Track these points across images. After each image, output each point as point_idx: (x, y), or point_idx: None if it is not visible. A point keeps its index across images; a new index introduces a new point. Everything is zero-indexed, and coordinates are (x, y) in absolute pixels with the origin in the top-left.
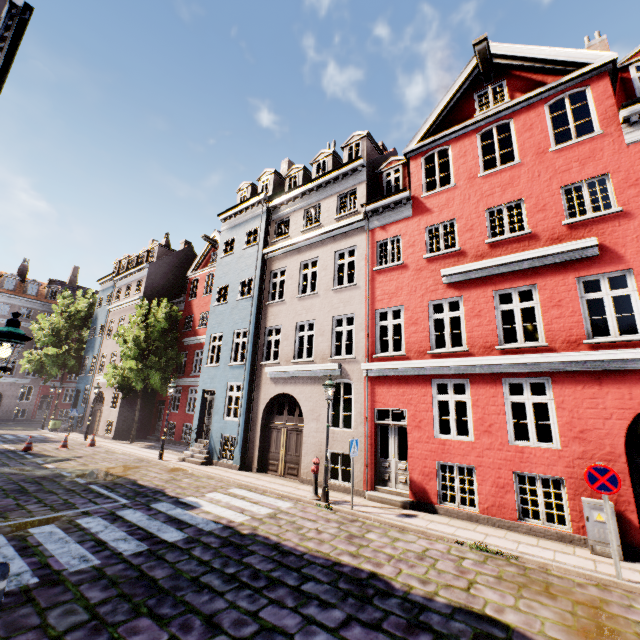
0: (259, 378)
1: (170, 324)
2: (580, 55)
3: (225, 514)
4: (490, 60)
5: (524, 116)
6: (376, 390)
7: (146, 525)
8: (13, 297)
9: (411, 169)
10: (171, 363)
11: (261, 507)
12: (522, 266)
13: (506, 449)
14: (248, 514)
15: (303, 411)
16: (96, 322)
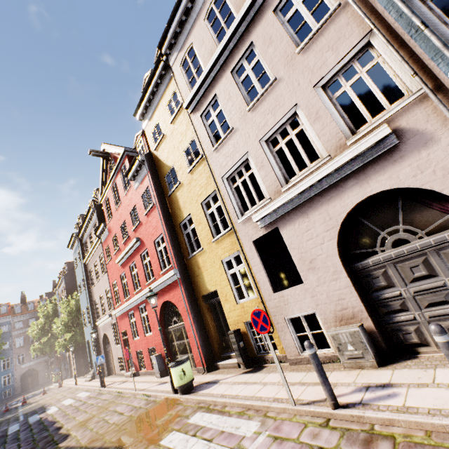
0: (98, 328)
1: None
2: (118, 149)
3: (51, 411)
4: (103, 153)
5: (118, 179)
6: (120, 323)
7: (11, 429)
8: (22, 316)
9: (104, 209)
10: None
11: (73, 401)
12: (130, 253)
13: (145, 339)
14: (61, 407)
15: (110, 340)
16: (59, 314)
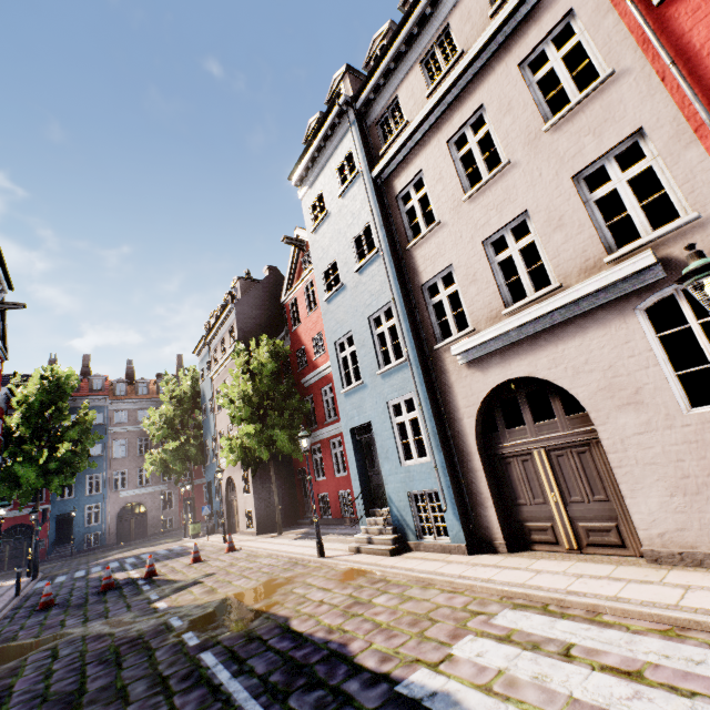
0: (442, 374)
1: (281, 370)
2: None
3: None
4: None
5: None
6: None
7: None
8: (127, 402)
9: None
10: (296, 416)
11: (685, 703)
12: None
13: None
14: None
15: (579, 398)
16: (204, 399)
